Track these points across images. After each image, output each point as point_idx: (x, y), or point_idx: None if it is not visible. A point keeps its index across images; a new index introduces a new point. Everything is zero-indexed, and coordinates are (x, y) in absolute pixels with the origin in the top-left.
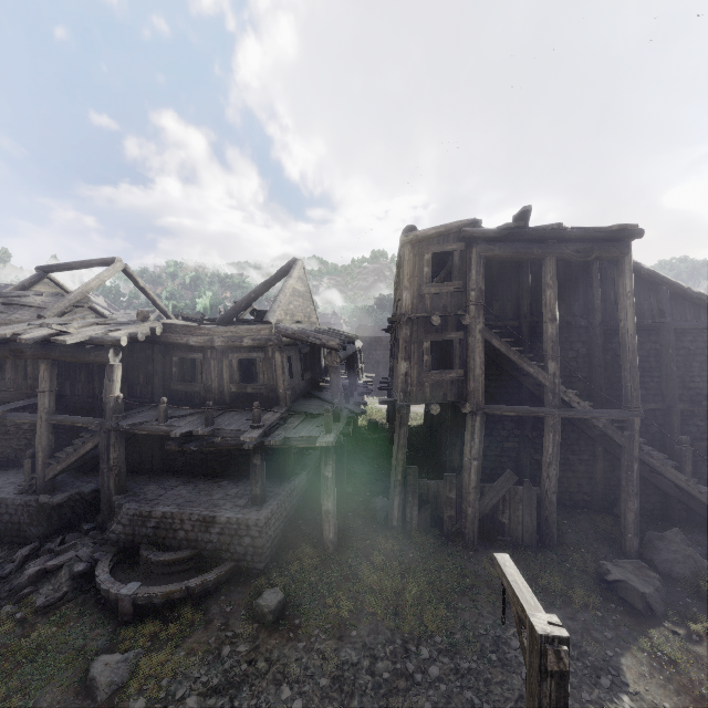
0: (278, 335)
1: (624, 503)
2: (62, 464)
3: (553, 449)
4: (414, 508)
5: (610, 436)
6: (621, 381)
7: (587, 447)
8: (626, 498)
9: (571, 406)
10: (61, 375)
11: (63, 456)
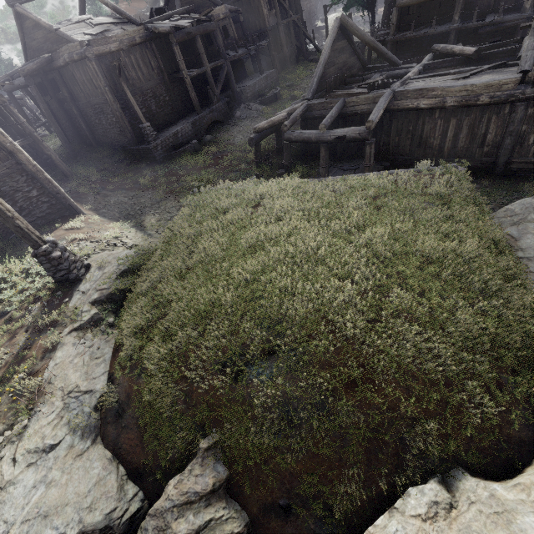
0: (228, 10)
1: (303, 46)
2: (221, 85)
3: (293, 32)
4: (279, 66)
5: (298, 24)
6: (285, 11)
7: (286, 38)
8: (303, 43)
9: (291, 17)
10: (168, 61)
11: (221, 80)
